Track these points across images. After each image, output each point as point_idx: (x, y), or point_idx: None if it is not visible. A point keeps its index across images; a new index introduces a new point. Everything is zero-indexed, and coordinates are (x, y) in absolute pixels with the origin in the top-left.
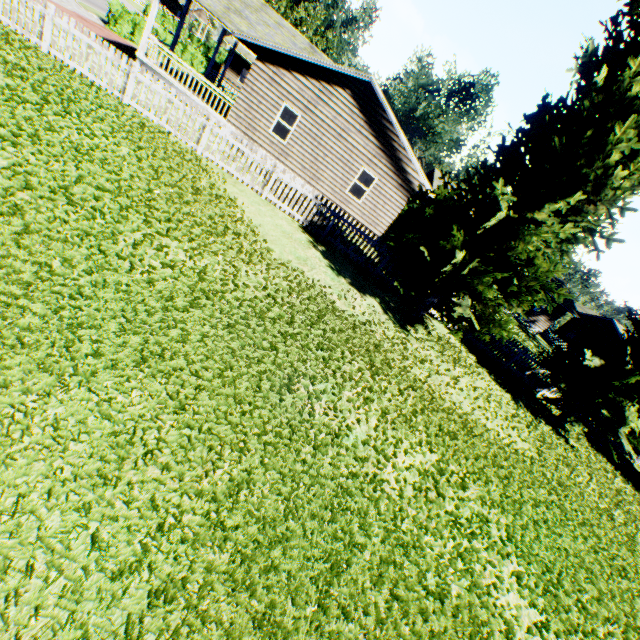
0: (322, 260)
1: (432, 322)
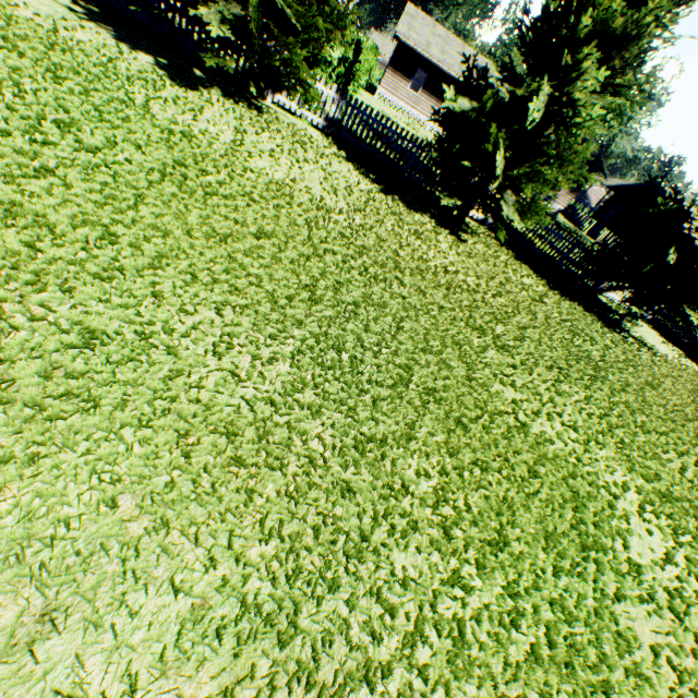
0: (63, 4)
1: (286, 116)
